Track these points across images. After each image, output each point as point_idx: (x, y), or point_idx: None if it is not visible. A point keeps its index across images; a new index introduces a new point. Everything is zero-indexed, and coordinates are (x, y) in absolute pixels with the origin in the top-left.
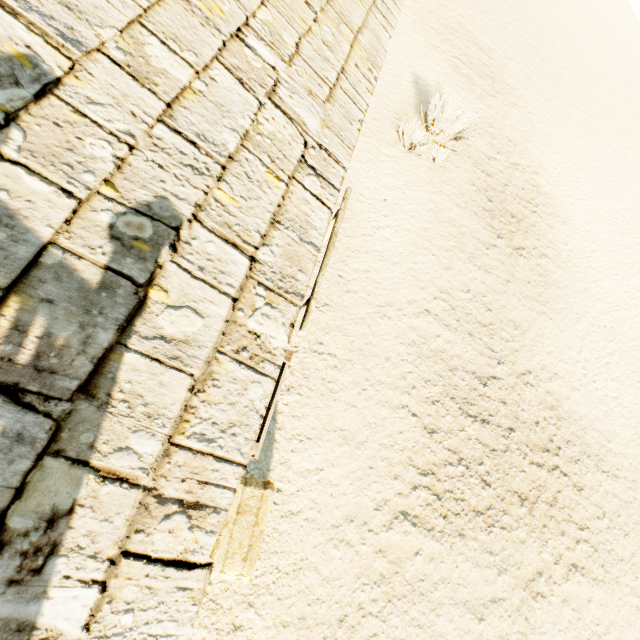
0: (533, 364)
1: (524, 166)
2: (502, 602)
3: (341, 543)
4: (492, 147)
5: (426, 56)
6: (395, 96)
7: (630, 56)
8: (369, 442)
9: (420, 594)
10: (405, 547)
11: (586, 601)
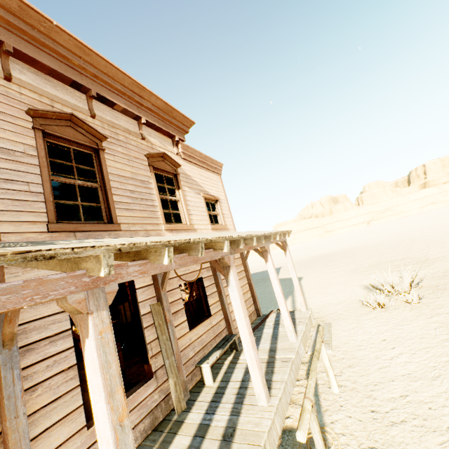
0: None
1: None
2: None
3: None
4: None
5: (365, 278)
6: (355, 297)
7: None
8: None
9: None
10: None
11: None
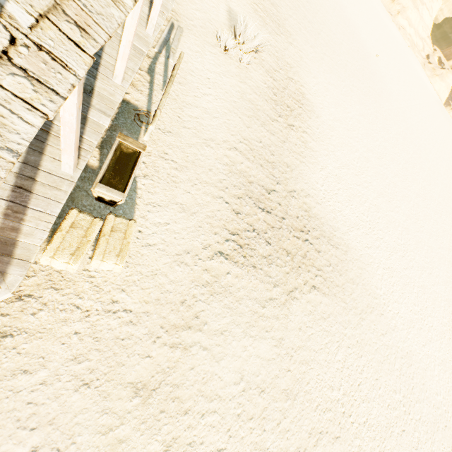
0: (297, 187)
1: (296, 80)
2: (275, 300)
3: (182, 264)
4: (277, 65)
5: None
6: (215, 16)
7: (359, 35)
8: (199, 213)
9: (230, 293)
10: (221, 269)
11: (319, 303)
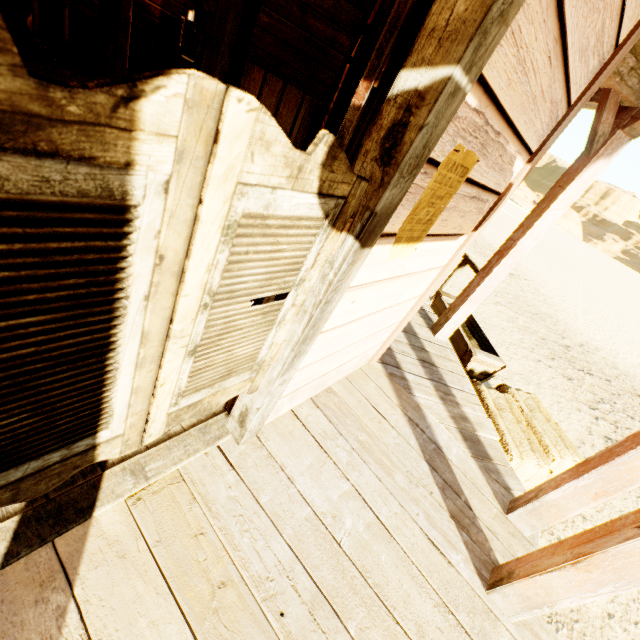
0: (579, 340)
1: None
2: None
3: None
4: None
5: None
6: None
7: None
8: (542, 384)
9: None
10: None
11: None
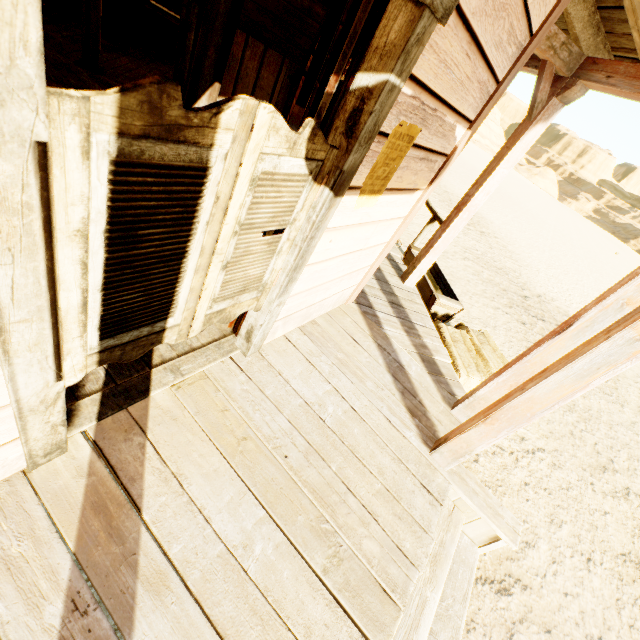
0: (538, 292)
1: (451, 193)
2: (637, 424)
3: None
4: None
5: None
6: None
7: None
8: (497, 327)
9: (596, 418)
10: None
11: None
